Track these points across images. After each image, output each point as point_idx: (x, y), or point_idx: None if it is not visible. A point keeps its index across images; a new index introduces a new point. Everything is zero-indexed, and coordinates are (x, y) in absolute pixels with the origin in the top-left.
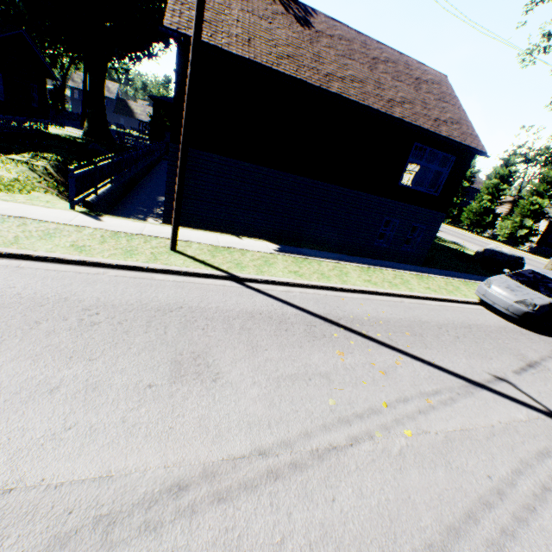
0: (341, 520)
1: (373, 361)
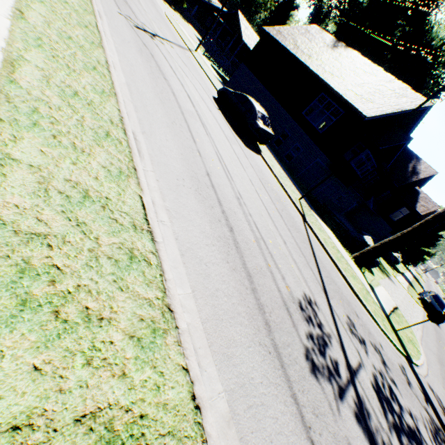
0: (137, 4)
1: (168, 36)
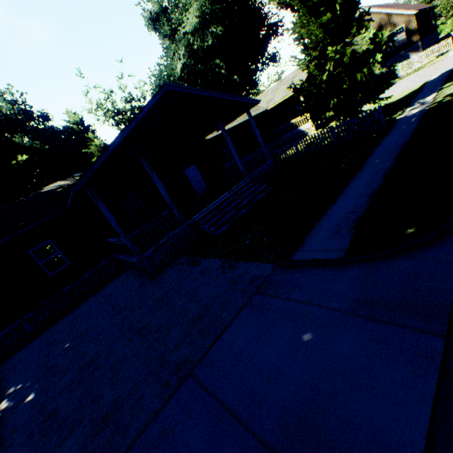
0: None
1: None
